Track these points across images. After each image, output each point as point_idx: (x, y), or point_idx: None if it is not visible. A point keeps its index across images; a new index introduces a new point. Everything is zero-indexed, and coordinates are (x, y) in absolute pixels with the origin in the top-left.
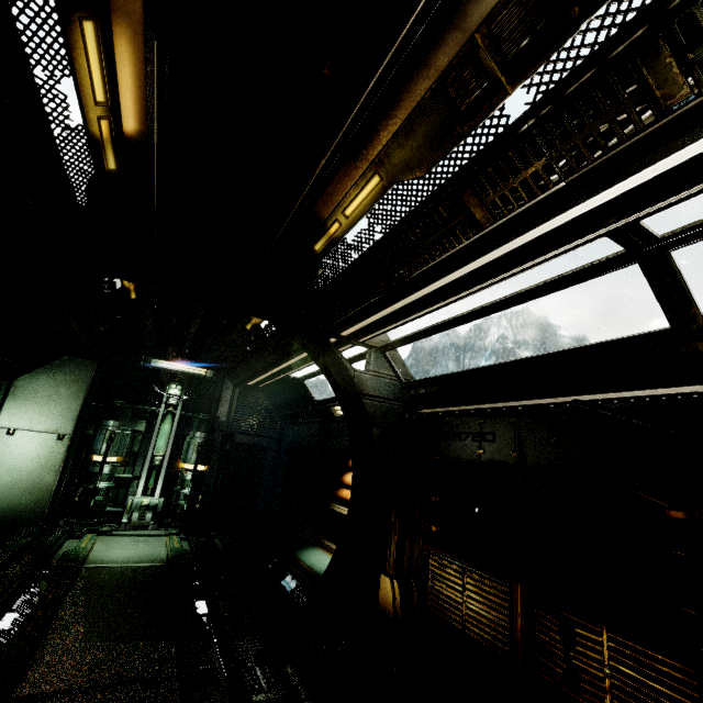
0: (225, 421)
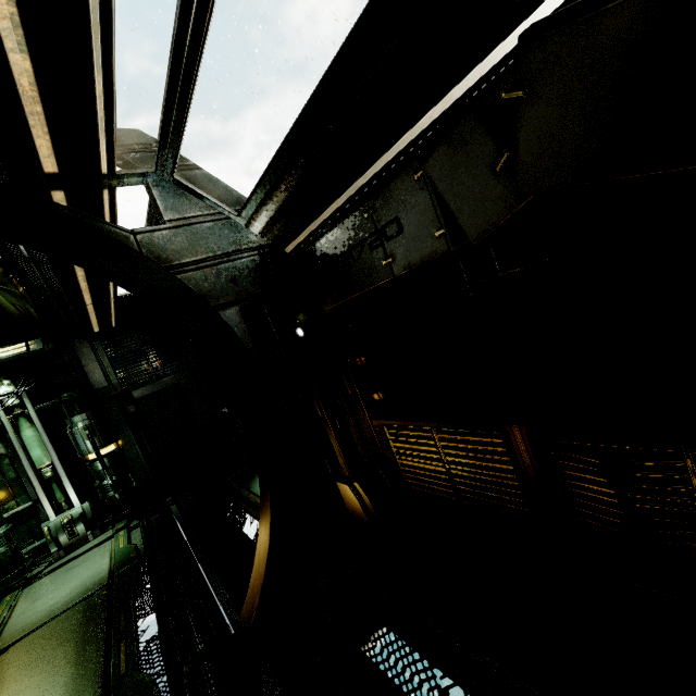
0: (107, 385)
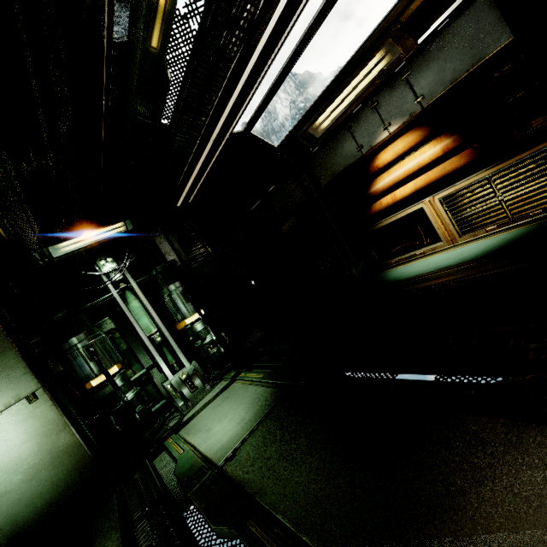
0: (181, 264)
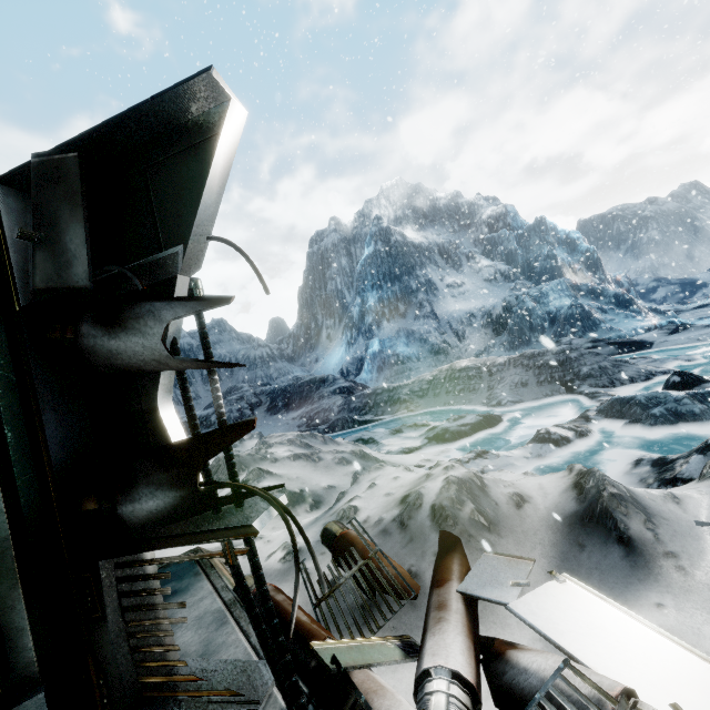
0: None
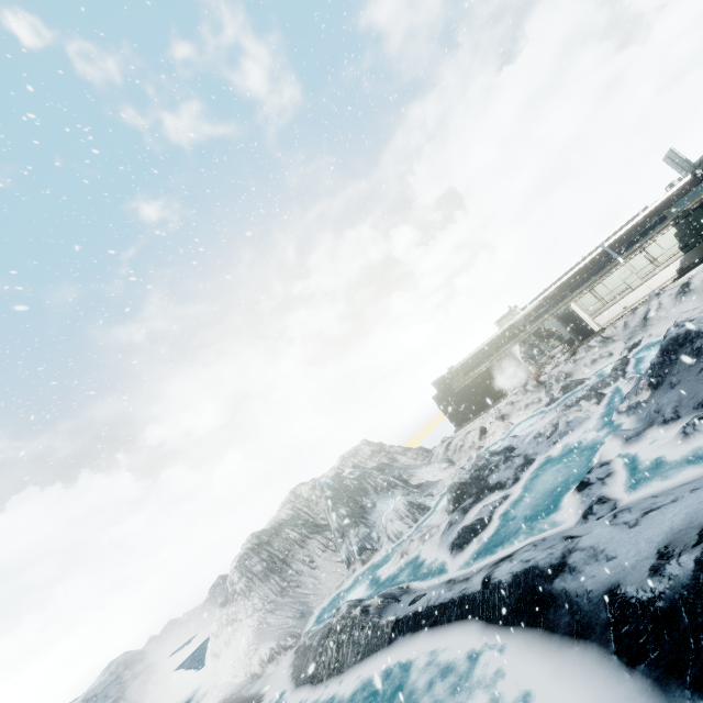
0: None
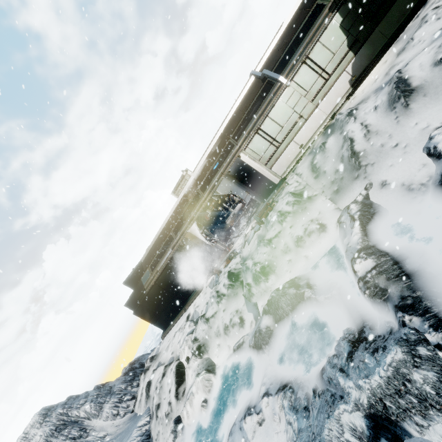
0: None
